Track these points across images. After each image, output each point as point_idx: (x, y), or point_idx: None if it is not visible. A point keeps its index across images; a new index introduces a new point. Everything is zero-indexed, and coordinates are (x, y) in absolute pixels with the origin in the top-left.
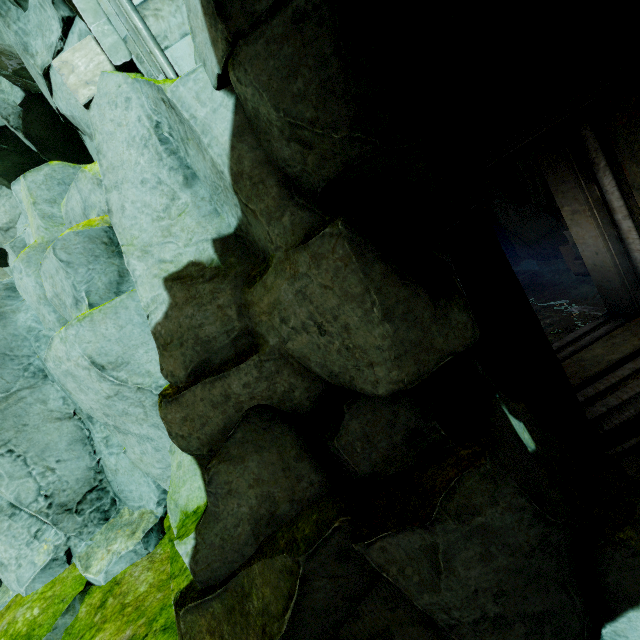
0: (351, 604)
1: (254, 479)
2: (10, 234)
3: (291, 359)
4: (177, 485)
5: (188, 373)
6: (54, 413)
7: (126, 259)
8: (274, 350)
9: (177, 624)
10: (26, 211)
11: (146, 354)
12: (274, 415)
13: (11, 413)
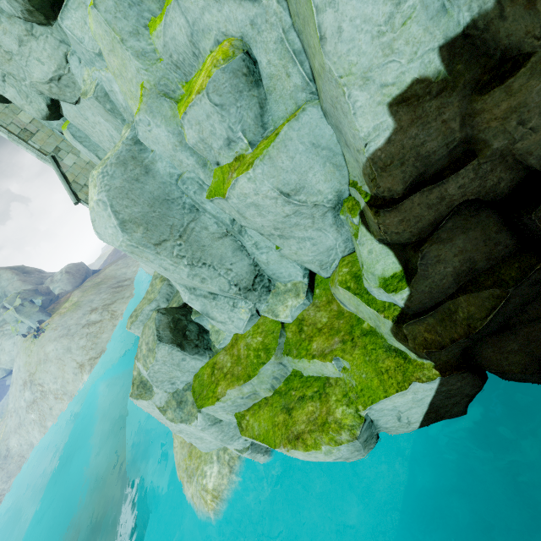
0: (523, 307)
1: (459, 251)
2: (63, 83)
3: (509, 157)
4: (371, 264)
5: (406, 186)
6: (215, 235)
7: (347, 92)
8: (496, 152)
9: (397, 331)
10: (104, 52)
11: (314, 177)
12: (481, 205)
13: (192, 240)
